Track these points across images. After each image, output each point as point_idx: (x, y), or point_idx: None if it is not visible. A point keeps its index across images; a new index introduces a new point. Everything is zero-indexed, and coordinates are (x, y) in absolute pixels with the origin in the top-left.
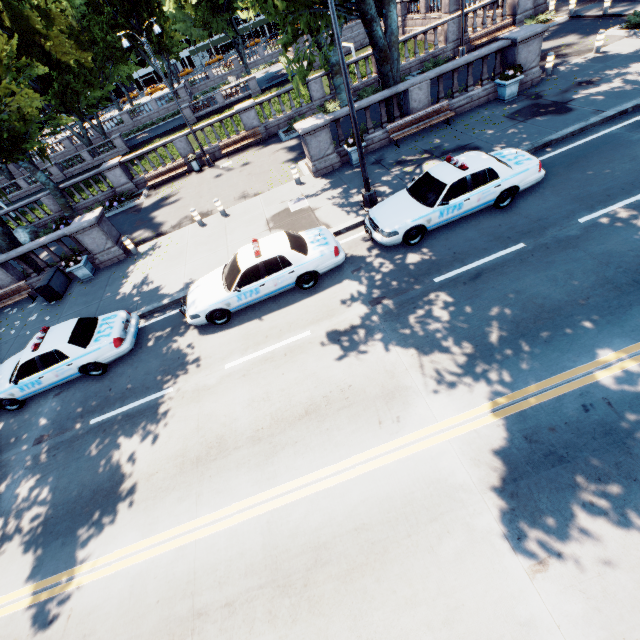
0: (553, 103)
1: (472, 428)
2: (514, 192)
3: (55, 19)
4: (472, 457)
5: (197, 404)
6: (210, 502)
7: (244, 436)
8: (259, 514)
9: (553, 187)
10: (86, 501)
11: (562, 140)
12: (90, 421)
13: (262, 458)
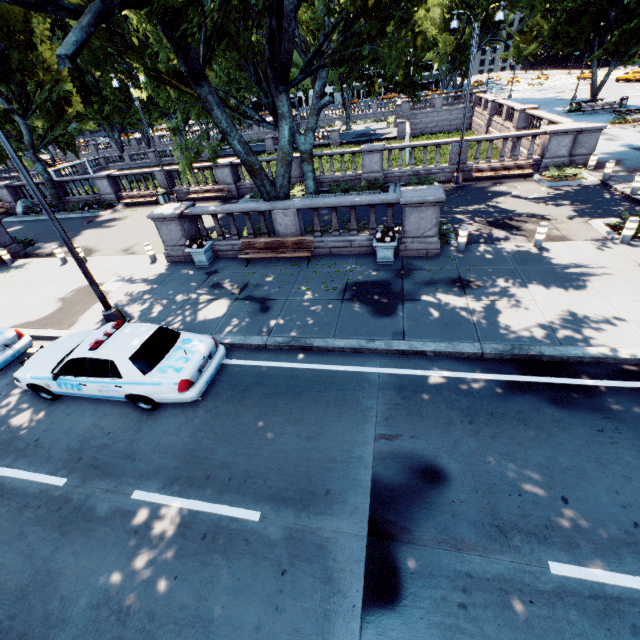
0: (398, 292)
1: None
2: (152, 400)
3: None
4: None
5: None
6: None
7: None
8: None
9: (212, 416)
10: None
11: (328, 351)
12: None
13: None
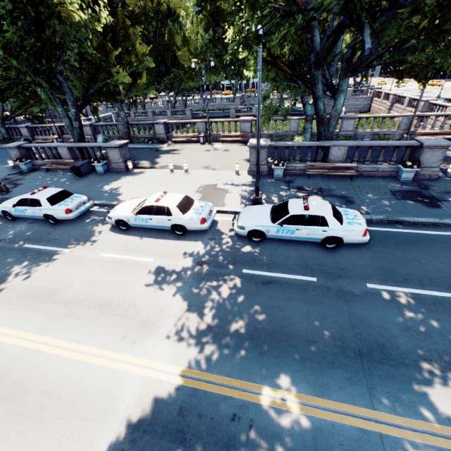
0: (431, 196)
1: (161, 378)
2: (339, 241)
3: (190, 43)
4: (141, 396)
5: (68, 265)
6: (15, 322)
7: (65, 297)
8: (23, 346)
9: (374, 252)
10: None
11: (413, 224)
12: (25, 244)
13: (58, 315)
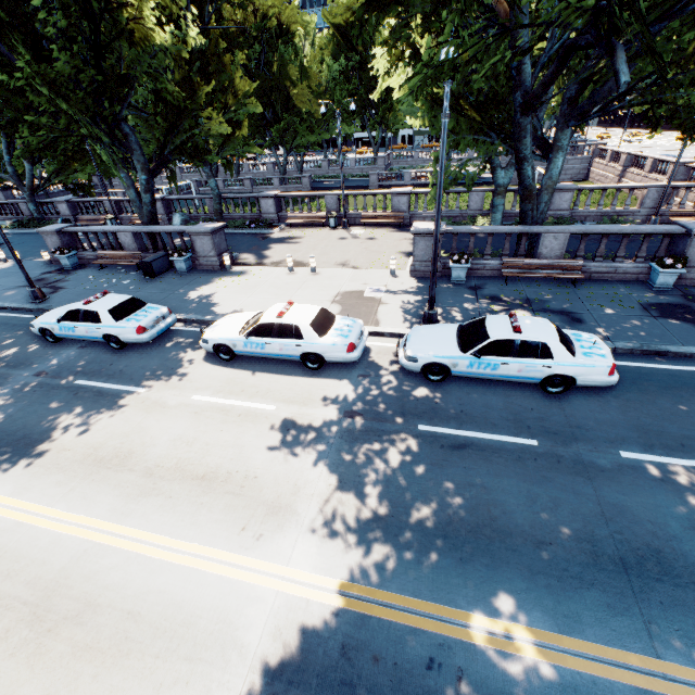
0: None
1: (308, 596)
2: (569, 383)
3: (311, 76)
4: (279, 625)
5: (145, 414)
6: (72, 501)
7: (145, 463)
8: (87, 538)
9: (626, 401)
10: (14, 439)
11: (684, 357)
12: (77, 380)
13: (137, 492)
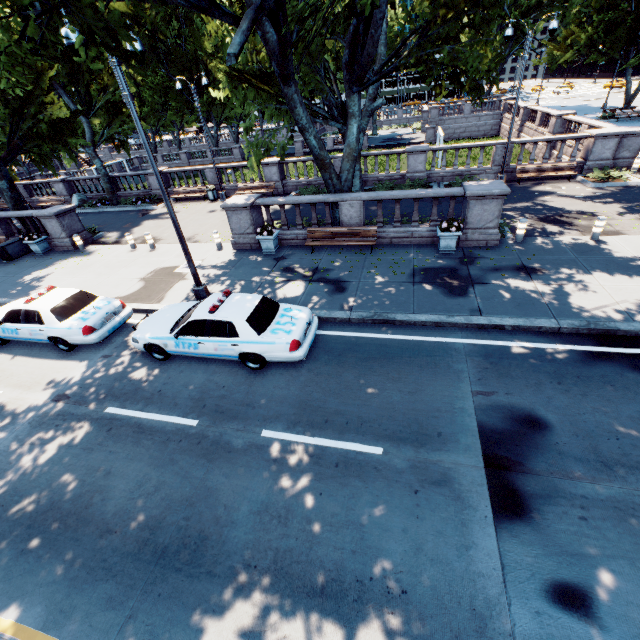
0: (466, 277)
1: None
2: (262, 359)
3: None
4: None
5: None
6: None
7: None
8: None
9: (316, 375)
10: None
11: (409, 325)
12: None
13: None
